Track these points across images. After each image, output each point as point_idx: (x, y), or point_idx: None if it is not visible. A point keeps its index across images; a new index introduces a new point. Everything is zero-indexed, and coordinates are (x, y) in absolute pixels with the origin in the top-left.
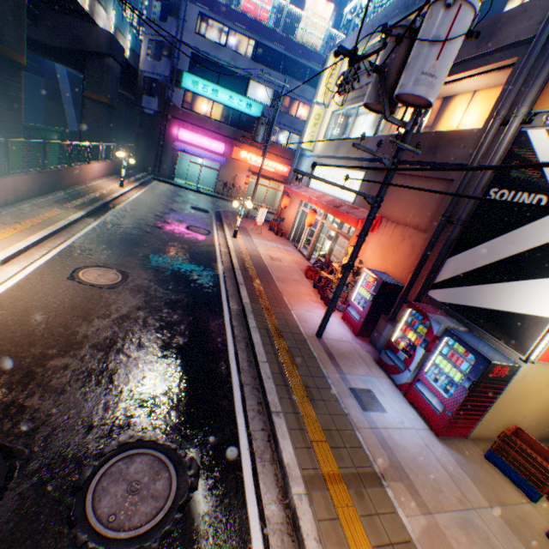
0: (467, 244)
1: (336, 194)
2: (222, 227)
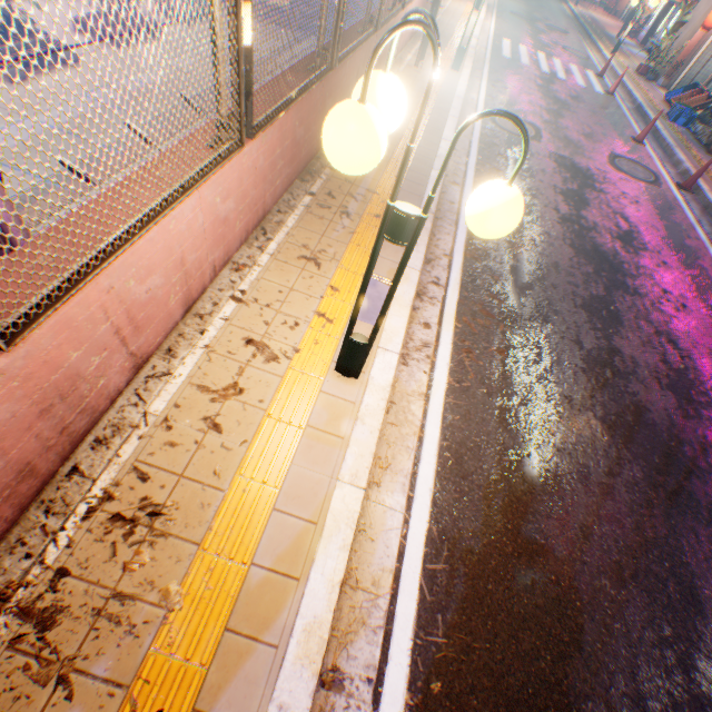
0: None
1: None
2: (563, 5)
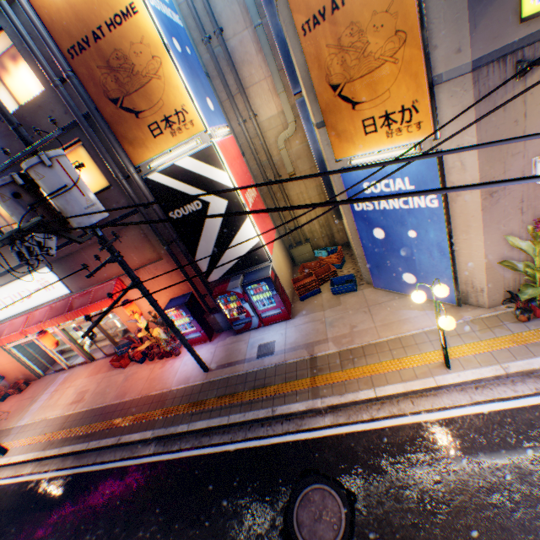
0: (195, 246)
1: (40, 301)
2: None
